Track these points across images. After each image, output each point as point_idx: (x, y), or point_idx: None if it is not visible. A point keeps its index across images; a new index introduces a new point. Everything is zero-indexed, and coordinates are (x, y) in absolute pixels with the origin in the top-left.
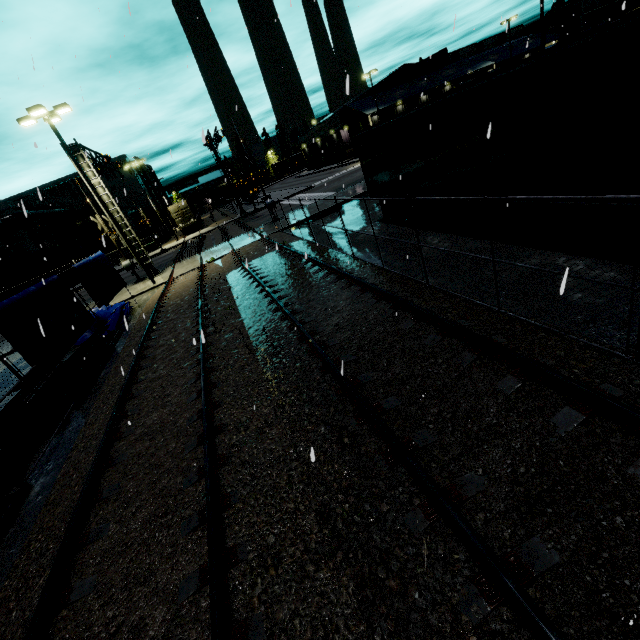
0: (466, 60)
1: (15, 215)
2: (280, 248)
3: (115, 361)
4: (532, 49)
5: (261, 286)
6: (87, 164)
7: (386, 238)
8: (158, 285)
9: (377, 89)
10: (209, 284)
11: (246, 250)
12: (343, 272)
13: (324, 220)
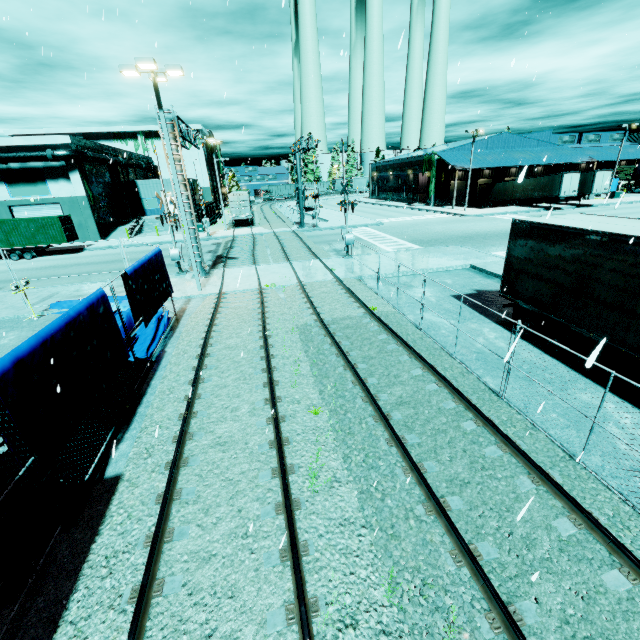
0: (567, 148)
1: (73, 152)
2: (371, 317)
3: (137, 430)
4: (633, 159)
5: (361, 388)
6: (174, 136)
7: (634, 448)
8: (204, 294)
9: (471, 147)
10: (275, 334)
11: (318, 292)
12: (518, 448)
13: (412, 284)
